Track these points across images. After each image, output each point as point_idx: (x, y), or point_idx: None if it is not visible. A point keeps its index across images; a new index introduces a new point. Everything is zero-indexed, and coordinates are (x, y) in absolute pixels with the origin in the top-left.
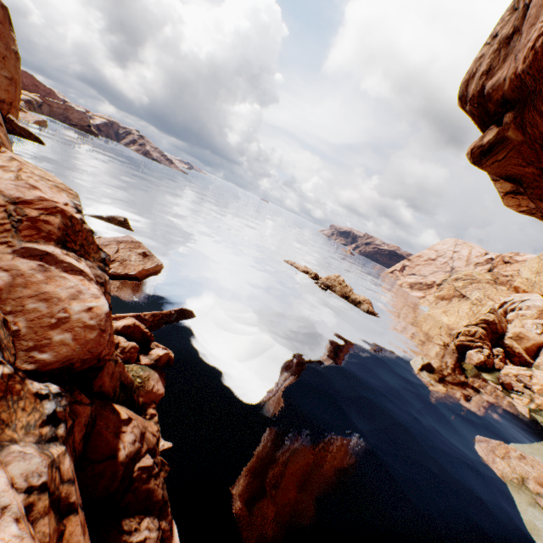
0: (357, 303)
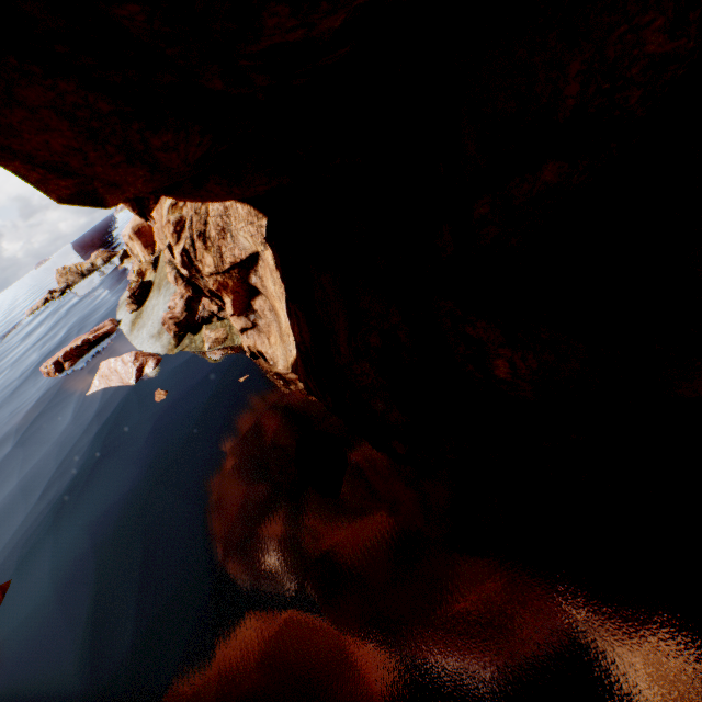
0: (93, 267)
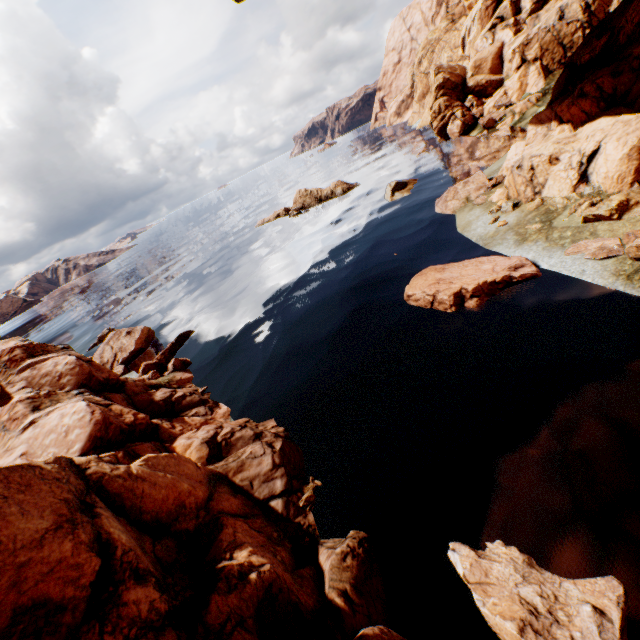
0: (331, 195)
